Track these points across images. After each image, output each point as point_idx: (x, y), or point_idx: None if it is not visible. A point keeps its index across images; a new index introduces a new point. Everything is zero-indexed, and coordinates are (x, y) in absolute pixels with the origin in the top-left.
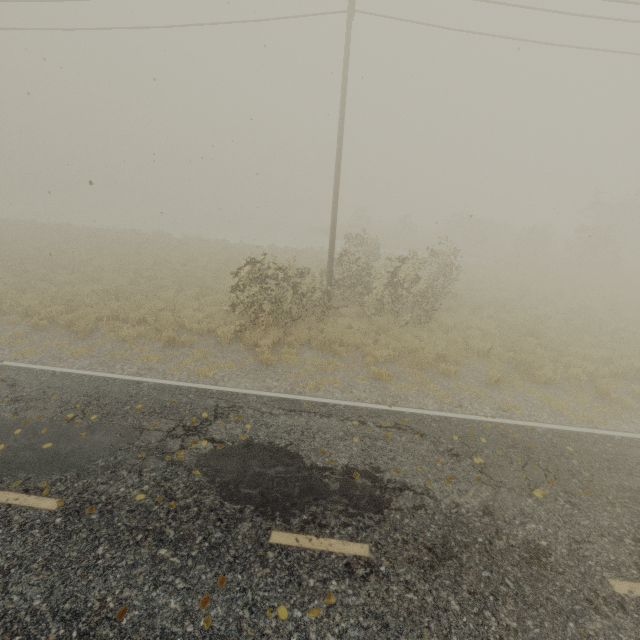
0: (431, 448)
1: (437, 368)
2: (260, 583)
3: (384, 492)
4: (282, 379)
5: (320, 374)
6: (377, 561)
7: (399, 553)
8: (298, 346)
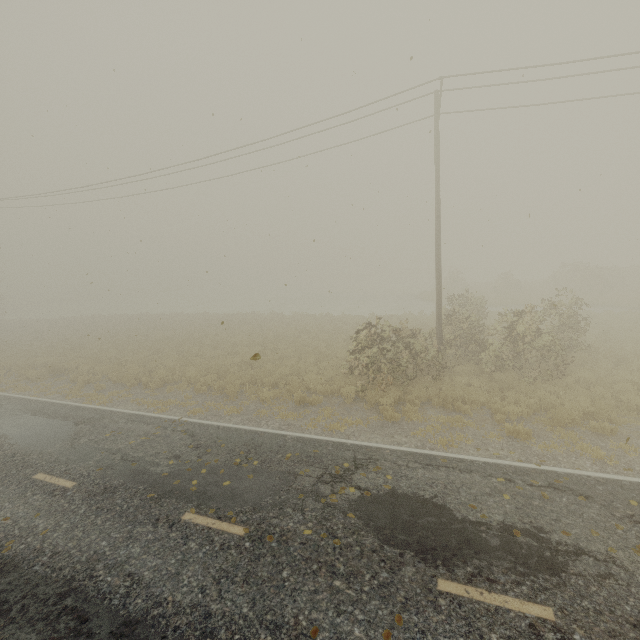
0: (603, 512)
1: (586, 426)
2: (438, 628)
3: (555, 554)
4: (410, 435)
5: (448, 431)
6: (567, 628)
7: (593, 623)
8: (419, 404)
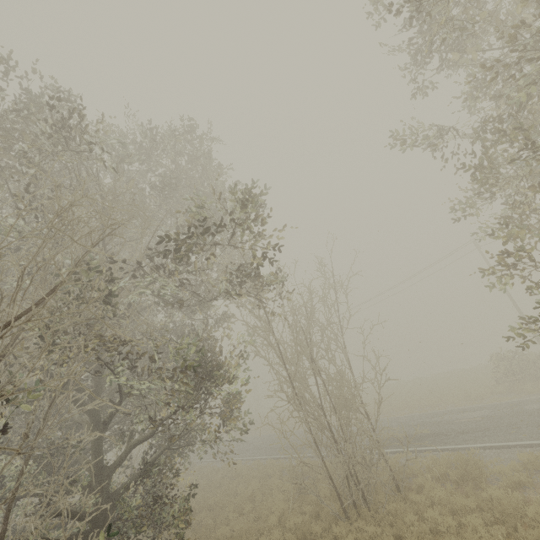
0: None
1: None
2: None
3: None
4: None
5: None
6: None
7: None
8: None
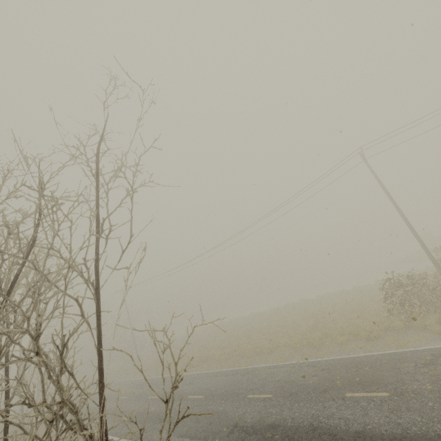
0: None
1: None
2: None
3: None
4: None
5: None
6: None
7: None
8: None
